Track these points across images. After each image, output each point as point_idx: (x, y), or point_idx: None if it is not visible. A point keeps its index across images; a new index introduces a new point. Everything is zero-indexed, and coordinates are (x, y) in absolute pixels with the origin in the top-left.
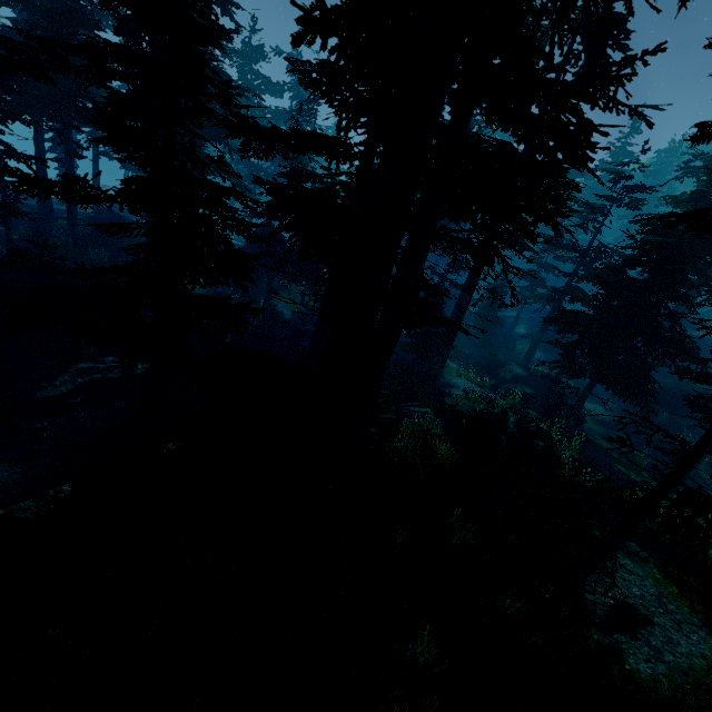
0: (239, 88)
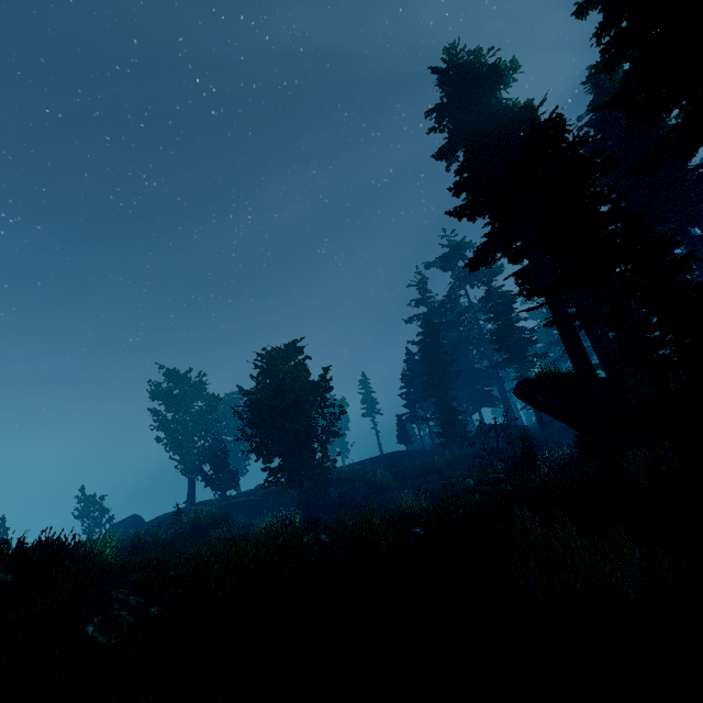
0: None
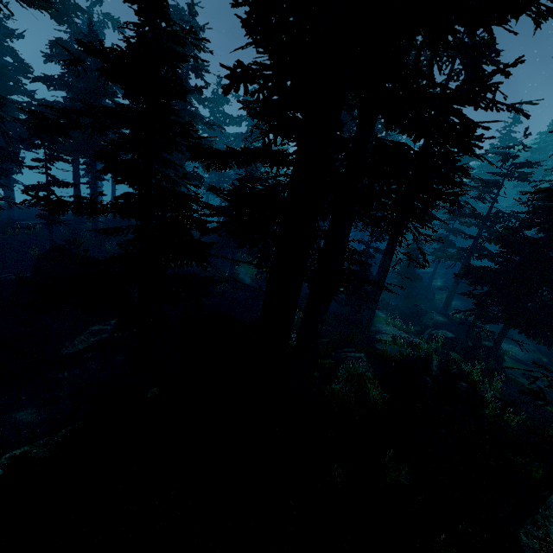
0: (208, 123)
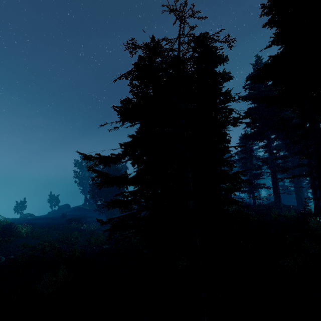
0: (262, 156)
